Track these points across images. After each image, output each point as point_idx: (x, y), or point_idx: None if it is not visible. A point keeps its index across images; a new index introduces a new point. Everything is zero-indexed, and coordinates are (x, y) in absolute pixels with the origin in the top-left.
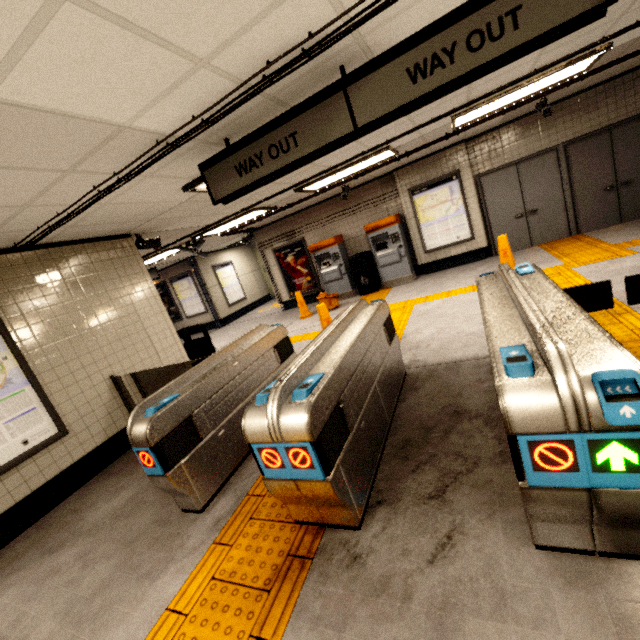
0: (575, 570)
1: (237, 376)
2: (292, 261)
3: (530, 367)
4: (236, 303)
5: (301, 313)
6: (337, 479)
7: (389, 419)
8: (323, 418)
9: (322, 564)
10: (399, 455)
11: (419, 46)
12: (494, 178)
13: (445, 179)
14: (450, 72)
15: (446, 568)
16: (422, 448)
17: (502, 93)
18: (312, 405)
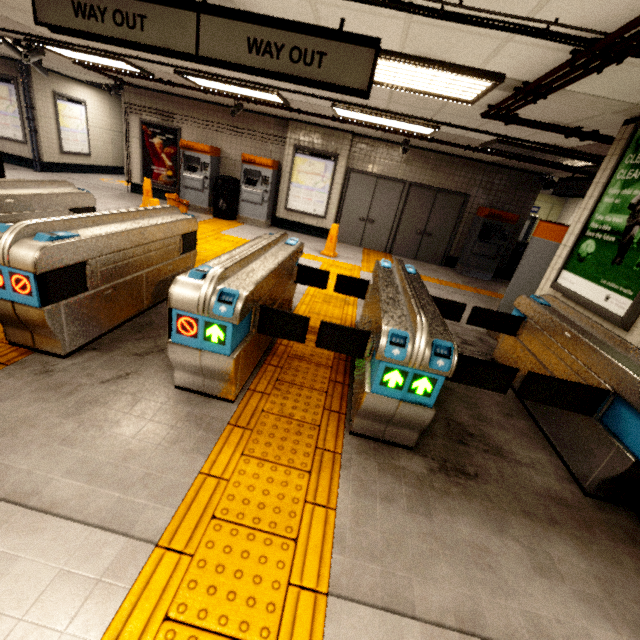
0: (186, 399)
1: (7, 213)
2: (159, 145)
3: (201, 276)
4: (73, 154)
5: (143, 202)
6: (54, 313)
7: (147, 306)
8: (58, 264)
9: (15, 370)
10: (136, 329)
11: (262, 27)
12: (360, 179)
13: (326, 156)
14: (274, 65)
15: (111, 387)
16: (157, 330)
17: (371, 112)
18: (48, 248)
